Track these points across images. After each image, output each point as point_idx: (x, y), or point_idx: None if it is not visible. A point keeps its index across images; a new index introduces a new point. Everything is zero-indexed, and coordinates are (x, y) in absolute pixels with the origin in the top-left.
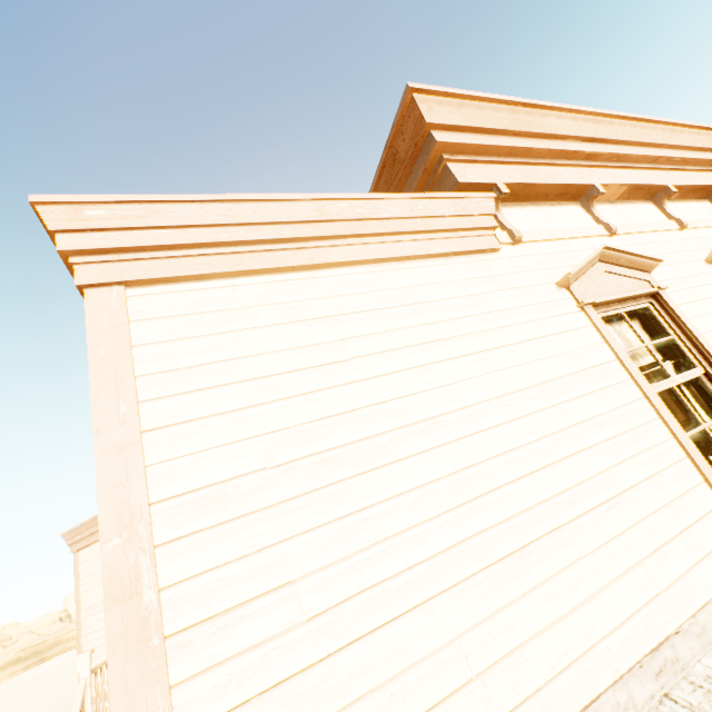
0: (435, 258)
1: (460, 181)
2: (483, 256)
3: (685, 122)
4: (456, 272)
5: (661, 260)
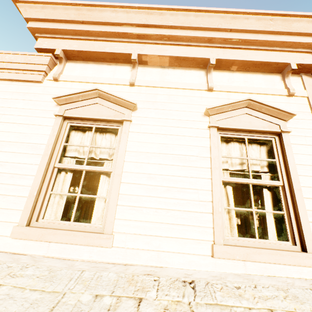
0: (7, 81)
1: (34, 47)
2: (32, 84)
3: (251, 10)
4: (10, 88)
5: (134, 103)
